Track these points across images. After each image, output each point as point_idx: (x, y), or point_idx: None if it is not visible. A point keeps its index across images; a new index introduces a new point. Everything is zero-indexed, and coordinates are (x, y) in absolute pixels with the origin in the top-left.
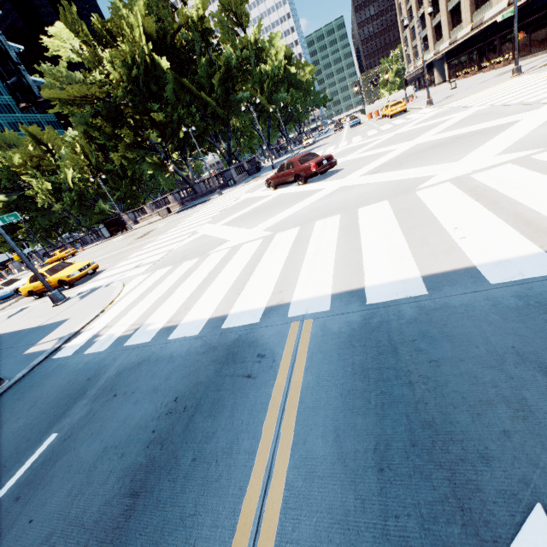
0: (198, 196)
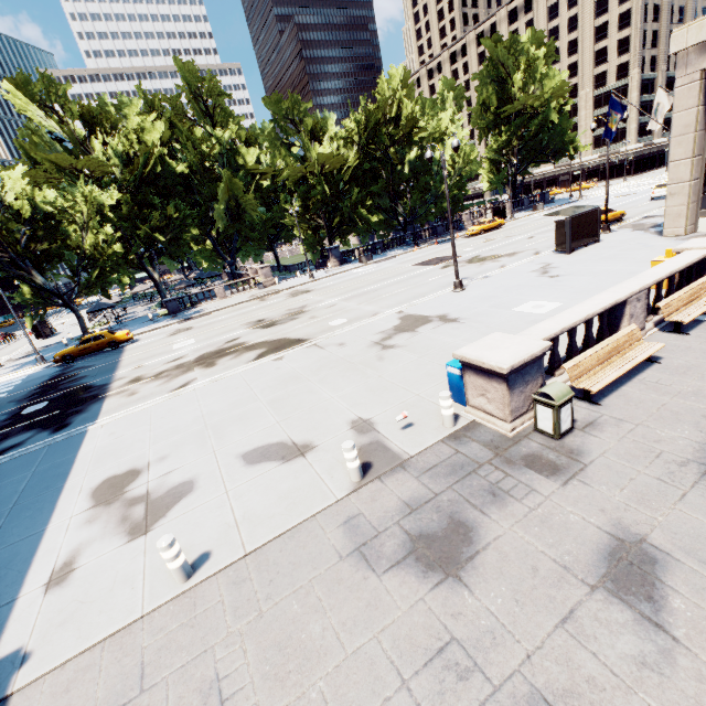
0: (525, 208)
